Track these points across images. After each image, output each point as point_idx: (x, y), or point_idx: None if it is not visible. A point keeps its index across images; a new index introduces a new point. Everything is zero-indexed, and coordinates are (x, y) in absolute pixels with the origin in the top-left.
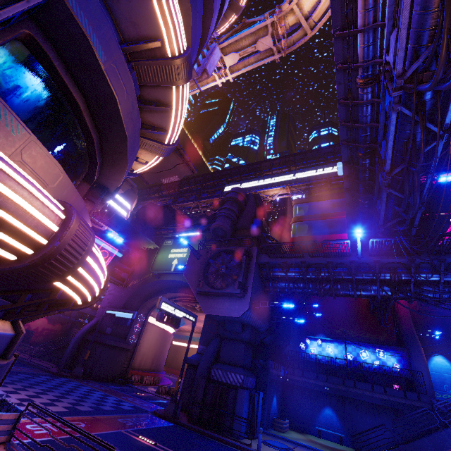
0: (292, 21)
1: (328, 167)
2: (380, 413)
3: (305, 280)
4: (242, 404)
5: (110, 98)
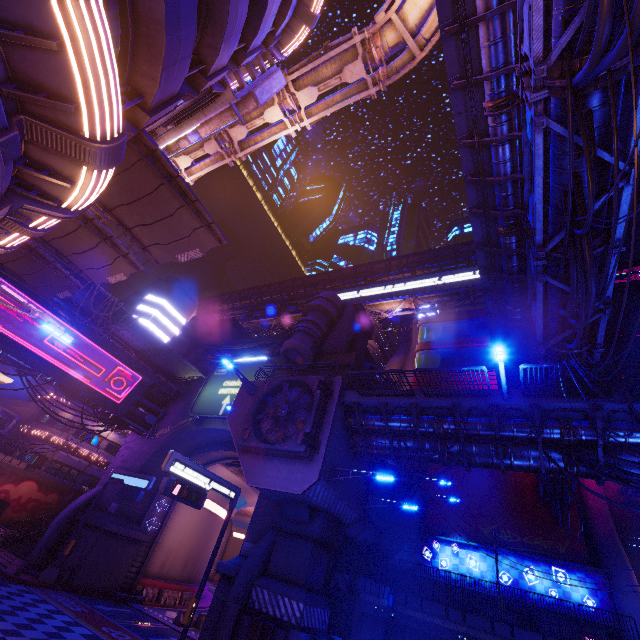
0: (392, 39)
1: (471, 271)
2: None
3: (417, 435)
4: None
5: None
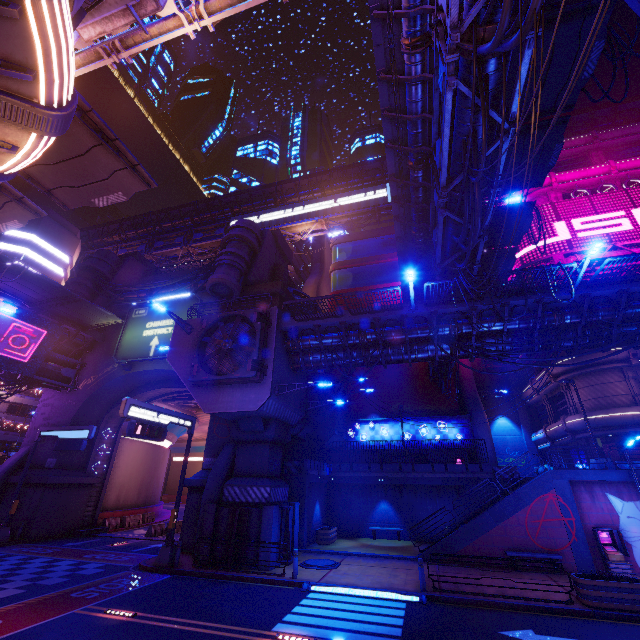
0: None
1: (376, 190)
2: (441, 494)
3: (347, 347)
4: (270, 525)
5: None
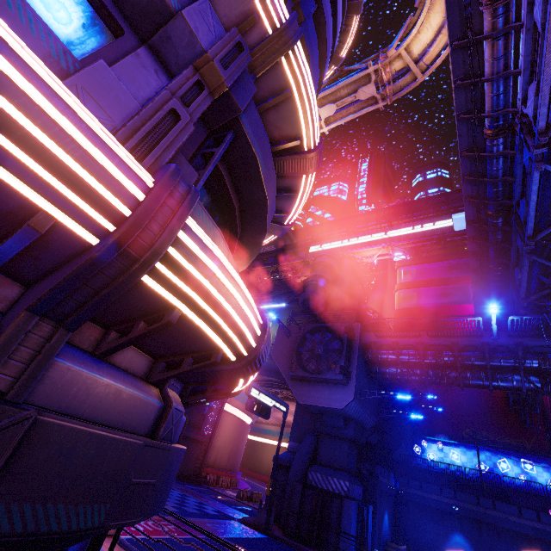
0: (399, 66)
1: (441, 220)
2: (533, 547)
3: (423, 365)
4: (350, 519)
5: (261, 200)
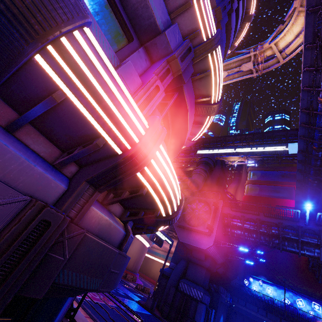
0: (269, 53)
1: (281, 146)
2: None
3: (258, 232)
4: (201, 314)
5: (185, 129)
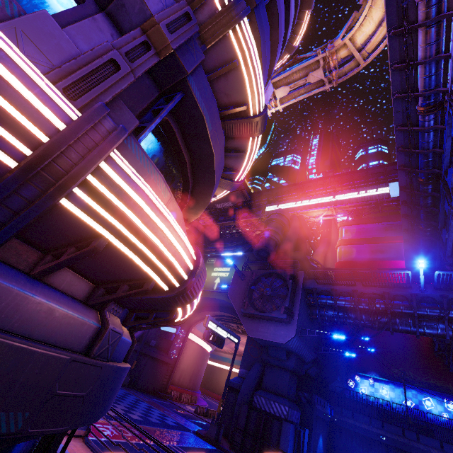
0: (344, 54)
1: (379, 188)
2: None
3: (357, 310)
4: (287, 439)
5: (209, 155)
